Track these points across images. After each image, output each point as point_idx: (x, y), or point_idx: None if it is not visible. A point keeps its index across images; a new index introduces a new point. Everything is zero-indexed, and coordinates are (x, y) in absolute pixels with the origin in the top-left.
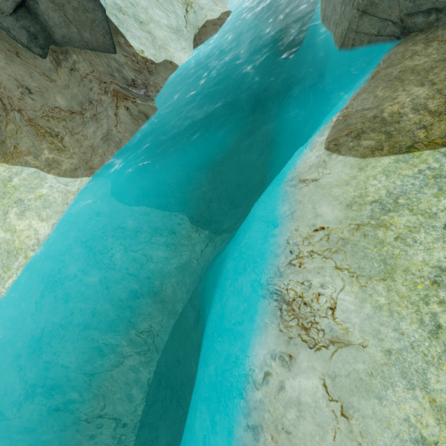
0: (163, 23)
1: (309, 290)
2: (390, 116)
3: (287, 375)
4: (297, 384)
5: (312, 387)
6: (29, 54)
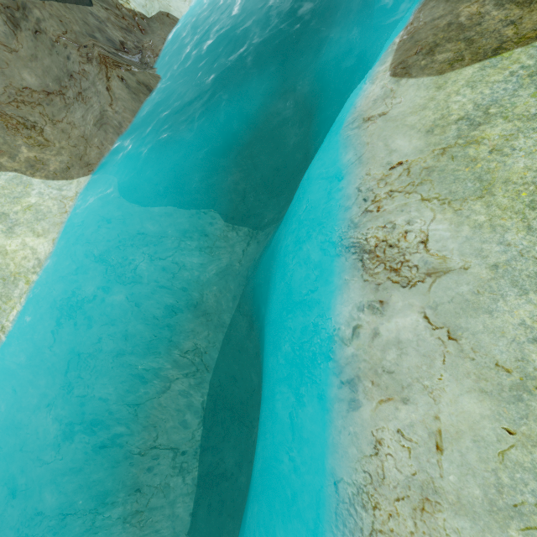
0: None
1: (393, 232)
2: (469, 19)
3: (380, 320)
4: (393, 325)
5: (411, 323)
6: None
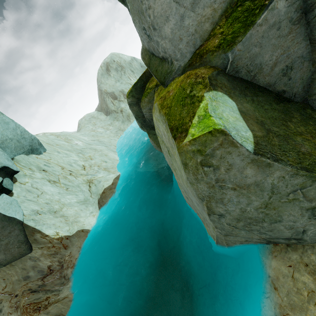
0: (73, 202)
1: None
2: None
3: None
4: None
5: None
6: None
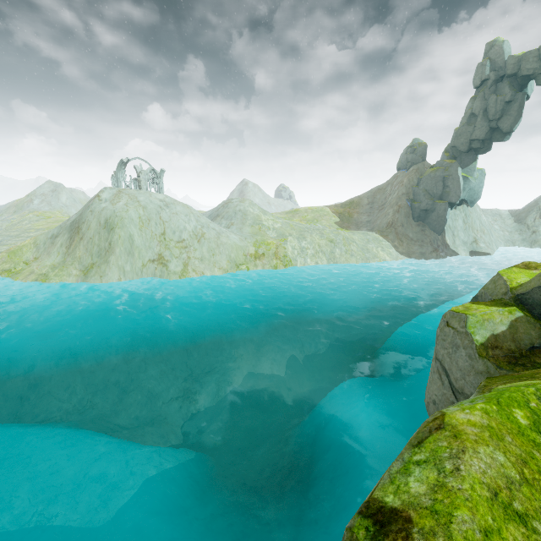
0: (461, 240)
1: None
2: None
3: None
4: None
5: None
6: (411, 219)
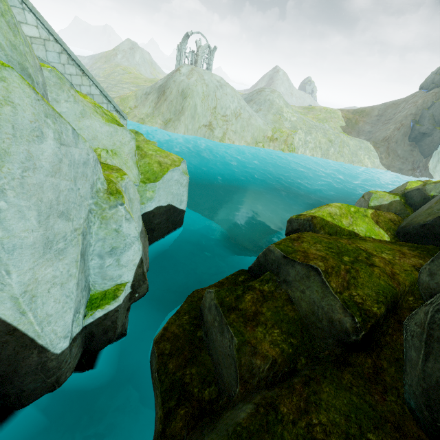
0: None
1: None
2: None
3: None
4: None
5: None
6: (407, 138)
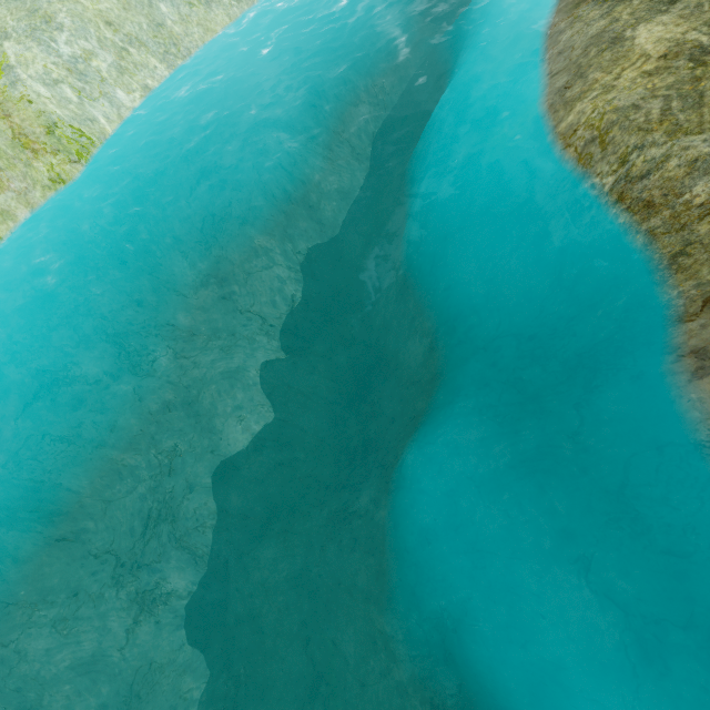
0: None
1: None
2: None
3: None
4: None
5: None
6: None
